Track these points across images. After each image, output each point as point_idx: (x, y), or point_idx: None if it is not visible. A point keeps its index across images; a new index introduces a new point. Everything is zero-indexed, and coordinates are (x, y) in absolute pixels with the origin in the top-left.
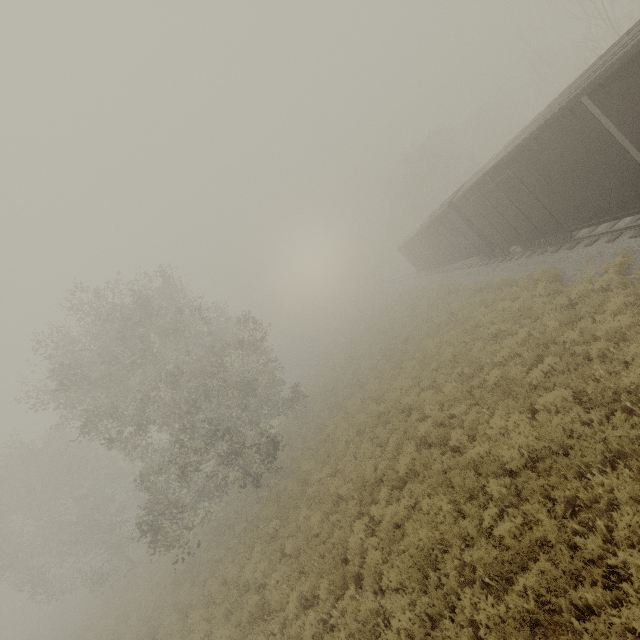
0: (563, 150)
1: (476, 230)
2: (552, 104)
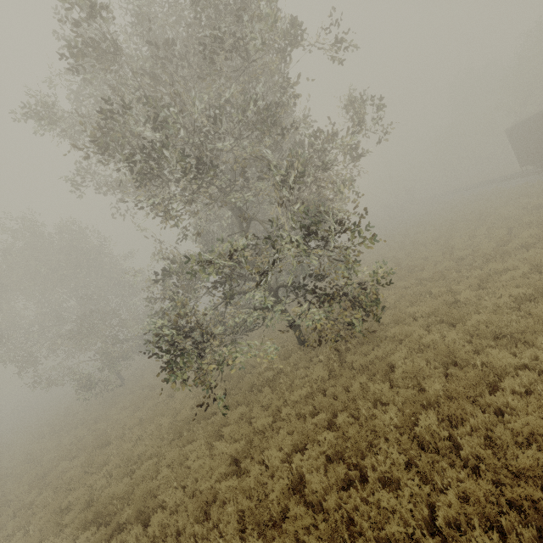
0: None
1: None
2: None
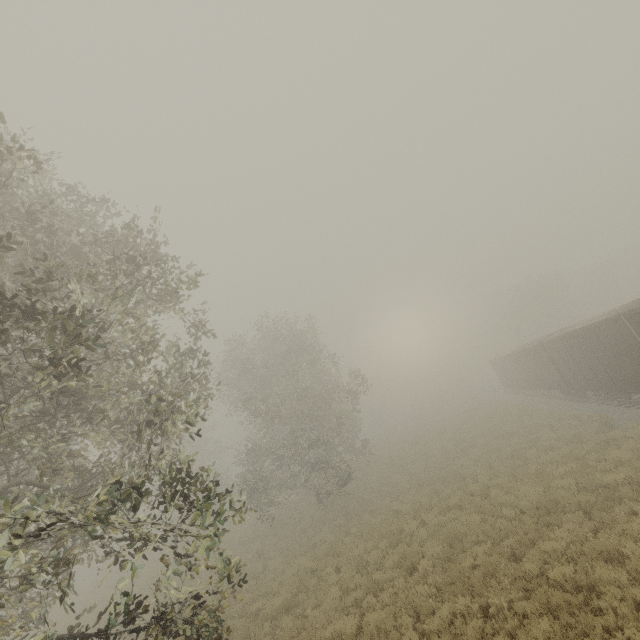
0: (614, 339)
1: (558, 369)
2: (613, 310)
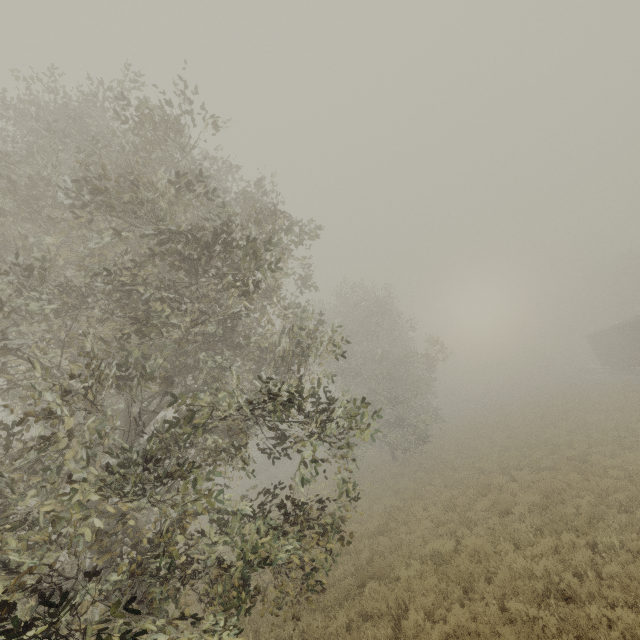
0: None
1: None
2: None
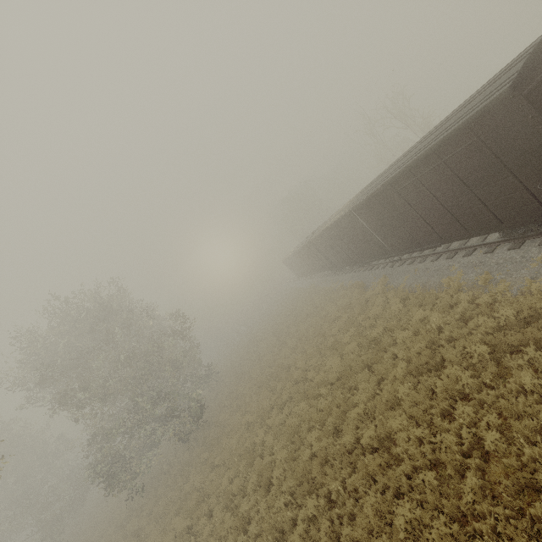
0: (351, 228)
1: (325, 256)
2: (346, 206)
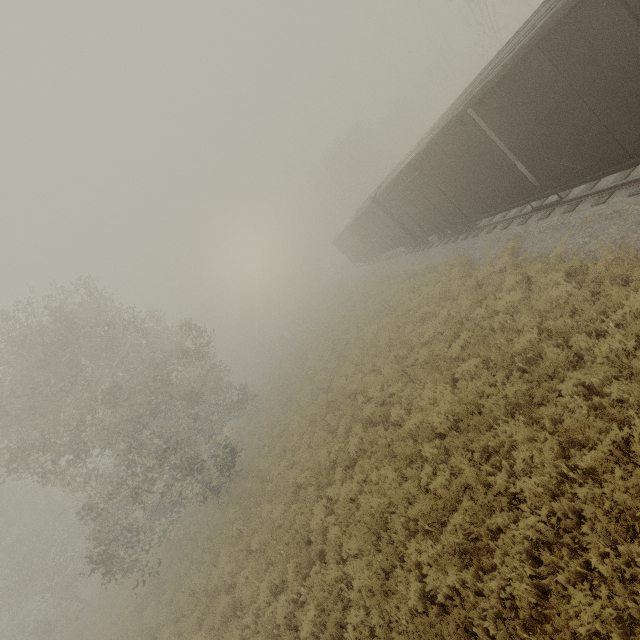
0: (459, 153)
1: (399, 223)
2: (447, 112)
